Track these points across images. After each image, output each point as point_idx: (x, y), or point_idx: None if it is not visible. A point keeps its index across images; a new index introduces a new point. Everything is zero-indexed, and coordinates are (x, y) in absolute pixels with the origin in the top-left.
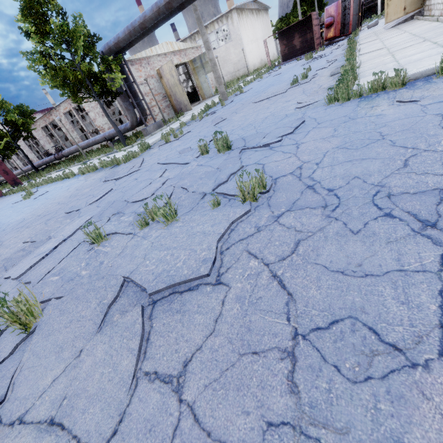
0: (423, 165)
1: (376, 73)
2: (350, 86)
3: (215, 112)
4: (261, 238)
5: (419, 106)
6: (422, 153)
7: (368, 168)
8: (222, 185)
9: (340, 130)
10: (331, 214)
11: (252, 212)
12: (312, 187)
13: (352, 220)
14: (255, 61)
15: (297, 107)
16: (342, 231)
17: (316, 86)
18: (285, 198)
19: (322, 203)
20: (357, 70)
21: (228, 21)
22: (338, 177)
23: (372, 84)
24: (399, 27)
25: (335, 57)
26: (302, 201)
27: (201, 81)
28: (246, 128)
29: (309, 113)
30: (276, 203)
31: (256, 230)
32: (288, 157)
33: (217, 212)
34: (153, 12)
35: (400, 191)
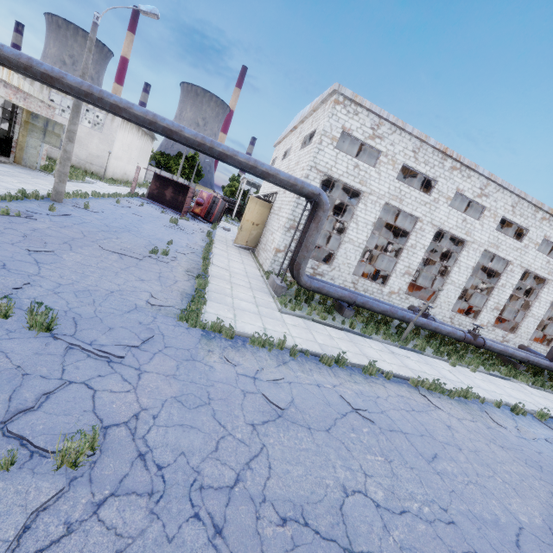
0: (226, 453)
1: (219, 318)
2: (200, 317)
3: (36, 218)
4: (72, 548)
5: (235, 372)
6: (228, 436)
7: (194, 443)
8: (23, 413)
9: (181, 370)
10: (155, 508)
11: (66, 490)
12: (144, 458)
13: (171, 520)
14: (117, 170)
15: (150, 302)
16: (160, 537)
17: (173, 279)
18: (113, 469)
19: (149, 488)
20: (208, 290)
21: (109, 115)
22: (170, 448)
23: (214, 324)
24: (241, 251)
25: (195, 245)
26: (130, 480)
27: (29, 142)
28: (82, 296)
29: (160, 322)
30: (101, 478)
31: (66, 531)
32: (127, 390)
33: (4, 483)
34: (17, 59)
35: (209, 483)
